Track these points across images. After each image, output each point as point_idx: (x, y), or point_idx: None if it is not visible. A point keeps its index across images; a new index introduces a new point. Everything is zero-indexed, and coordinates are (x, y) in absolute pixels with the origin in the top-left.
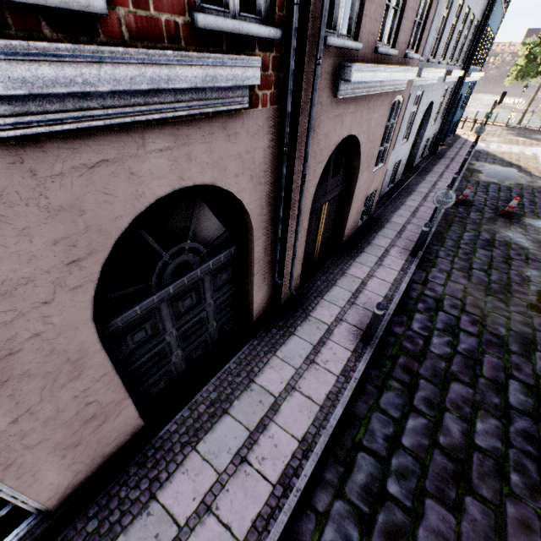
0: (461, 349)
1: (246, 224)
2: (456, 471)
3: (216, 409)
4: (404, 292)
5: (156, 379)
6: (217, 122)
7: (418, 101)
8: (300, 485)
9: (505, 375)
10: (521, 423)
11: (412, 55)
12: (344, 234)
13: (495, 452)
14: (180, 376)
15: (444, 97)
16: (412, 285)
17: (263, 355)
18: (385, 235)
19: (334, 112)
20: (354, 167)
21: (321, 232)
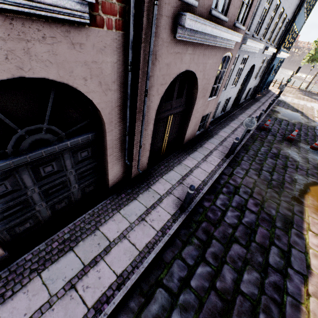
0: (244, 221)
1: (100, 119)
2: (223, 308)
3: (65, 246)
4: (216, 180)
5: (21, 221)
6: (59, 29)
7: (244, 62)
8: (108, 310)
9: (269, 242)
10: (274, 277)
11: (240, 26)
12: (185, 138)
13: (252, 297)
14: (45, 220)
15: (262, 64)
16: (222, 175)
17: (110, 211)
18: (213, 142)
19: (174, 50)
20: (194, 95)
21: (168, 134)
